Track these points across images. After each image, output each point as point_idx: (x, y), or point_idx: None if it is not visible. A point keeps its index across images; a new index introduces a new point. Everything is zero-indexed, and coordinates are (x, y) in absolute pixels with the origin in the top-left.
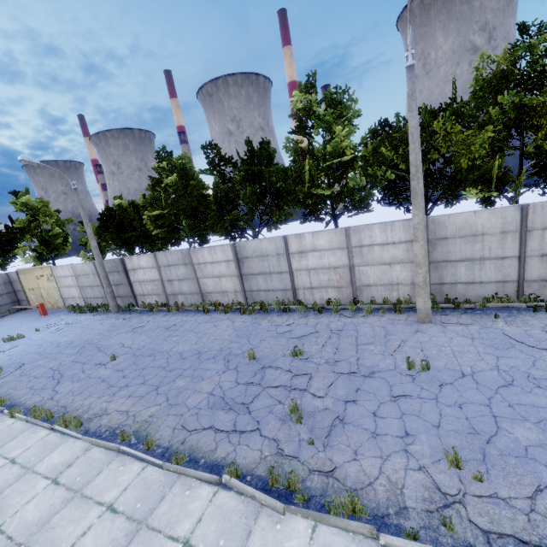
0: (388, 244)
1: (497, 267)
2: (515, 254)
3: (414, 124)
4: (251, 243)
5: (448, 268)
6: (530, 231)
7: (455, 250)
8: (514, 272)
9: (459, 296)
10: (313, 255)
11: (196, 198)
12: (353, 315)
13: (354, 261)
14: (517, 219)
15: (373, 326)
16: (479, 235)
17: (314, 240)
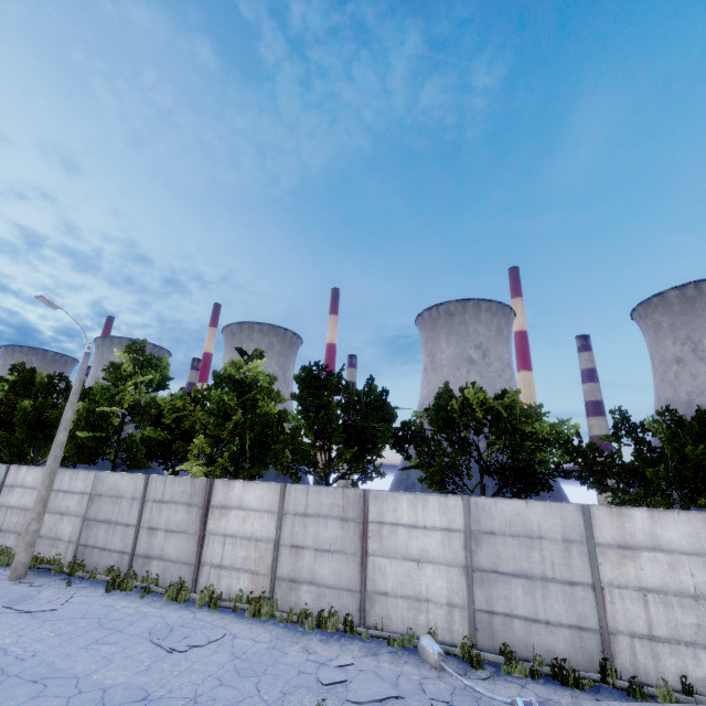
0: (69, 492)
1: (123, 534)
2: (136, 522)
3: (73, 389)
4: None
5: (94, 528)
6: (147, 501)
7: (103, 509)
8: (132, 542)
9: (93, 563)
10: (18, 491)
11: None
12: None
13: None
14: (143, 487)
15: None
16: (120, 497)
17: (27, 475)
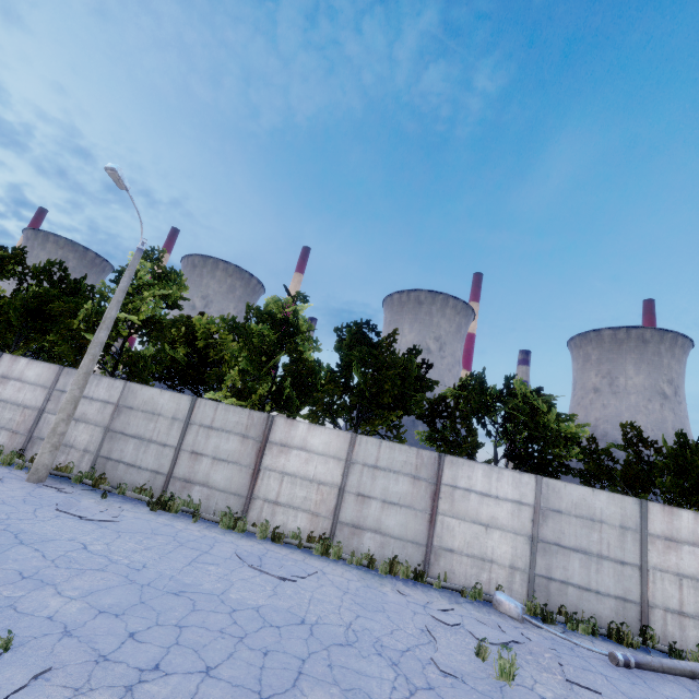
0: (87, 398)
1: (159, 453)
2: (175, 444)
3: (121, 286)
4: None
5: (121, 442)
6: (192, 424)
7: (134, 424)
8: (169, 463)
9: (117, 478)
10: (14, 385)
11: None
12: None
13: (47, 406)
14: (187, 409)
15: None
16: (157, 414)
17: (27, 369)
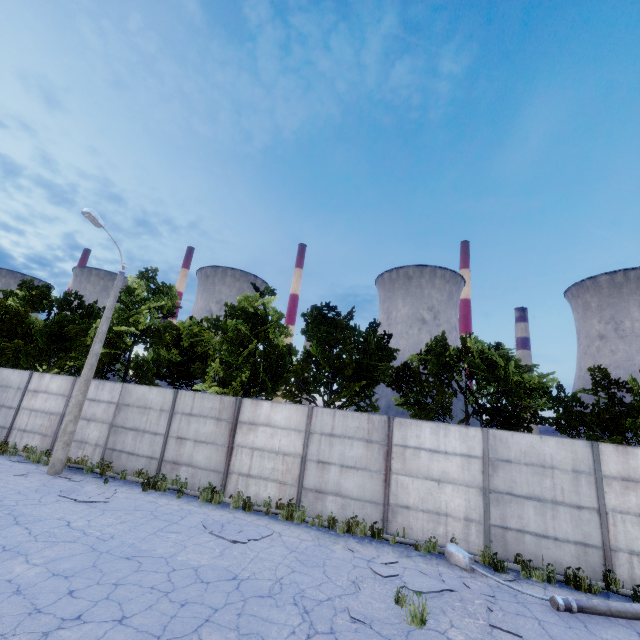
0: (95, 401)
1: (151, 441)
2: (164, 432)
3: (108, 305)
4: (6, 371)
5: (122, 435)
6: (176, 413)
7: (131, 418)
8: (160, 449)
9: (121, 466)
10: (42, 397)
11: (1, 321)
12: (19, 461)
13: (67, 411)
14: (171, 401)
15: (8, 467)
16: (148, 408)
17: (50, 382)
